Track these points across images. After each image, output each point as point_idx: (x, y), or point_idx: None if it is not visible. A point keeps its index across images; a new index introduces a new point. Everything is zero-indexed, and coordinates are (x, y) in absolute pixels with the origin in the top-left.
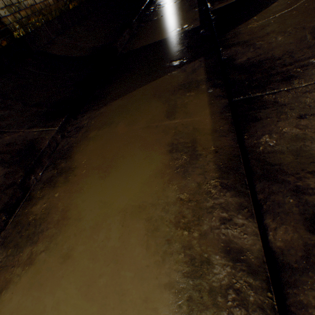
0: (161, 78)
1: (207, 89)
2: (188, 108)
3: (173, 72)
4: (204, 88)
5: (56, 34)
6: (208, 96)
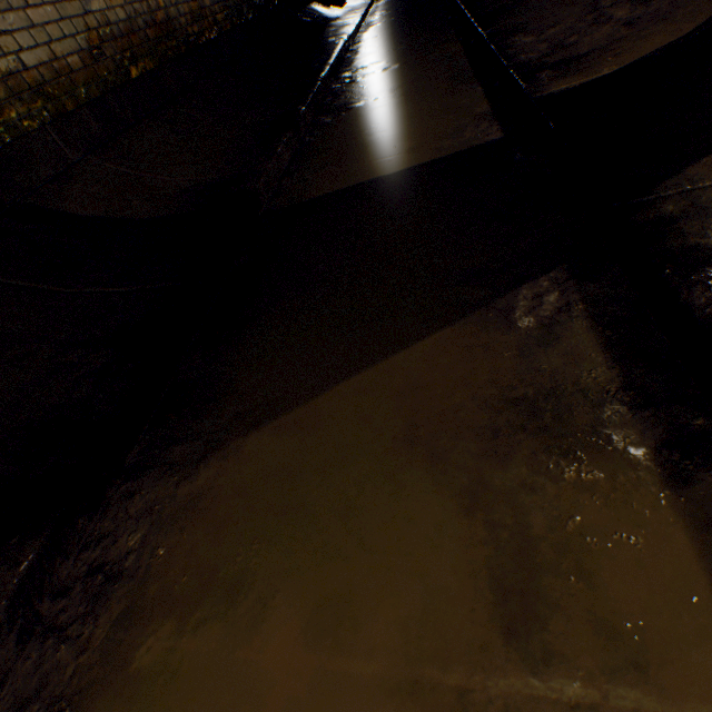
0: (419, 340)
1: (656, 458)
2: (606, 587)
3: (463, 321)
4: (641, 451)
5: (84, 149)
6: (687, 517)
